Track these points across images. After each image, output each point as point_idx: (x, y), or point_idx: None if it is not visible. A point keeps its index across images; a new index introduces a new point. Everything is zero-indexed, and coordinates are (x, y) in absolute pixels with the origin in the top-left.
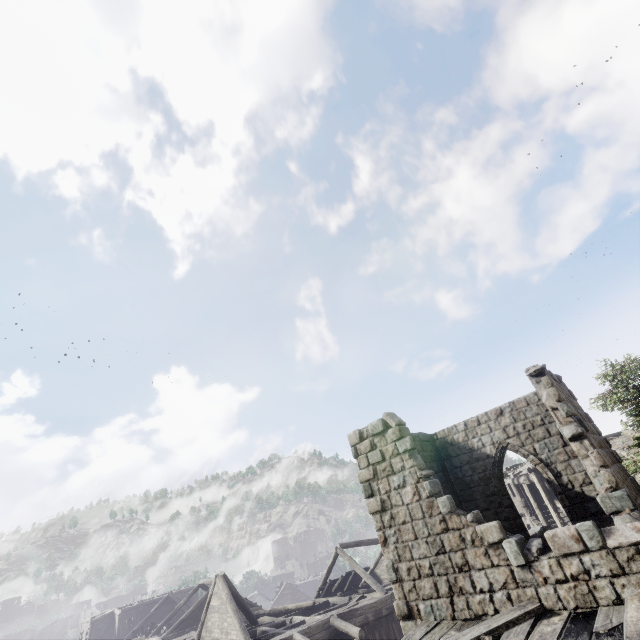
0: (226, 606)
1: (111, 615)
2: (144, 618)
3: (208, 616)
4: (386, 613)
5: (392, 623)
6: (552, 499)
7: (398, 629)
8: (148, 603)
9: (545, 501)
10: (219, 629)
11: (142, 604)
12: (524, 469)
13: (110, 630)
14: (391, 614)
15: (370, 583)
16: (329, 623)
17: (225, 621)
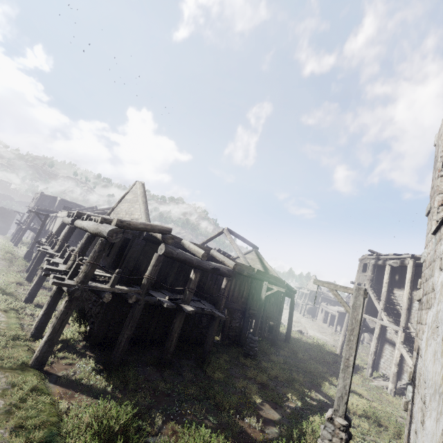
0: (138, 197)
1: (54, 198)
2: (74, 209)
3: (119, 205)
4: (246, 274)
5: (246, 282)
6: (392, 287)
7: (247, 287)
8: (79, 206)
9: (407, 280)
10: (125, 212)
11: (75, 204)
12: (408, 254)
13: (51, 205)
14: (248, 277)
15: (240, 256)
16: (209, 252)
17: (133, 207)
